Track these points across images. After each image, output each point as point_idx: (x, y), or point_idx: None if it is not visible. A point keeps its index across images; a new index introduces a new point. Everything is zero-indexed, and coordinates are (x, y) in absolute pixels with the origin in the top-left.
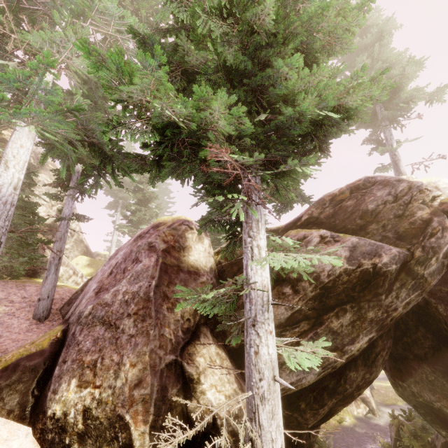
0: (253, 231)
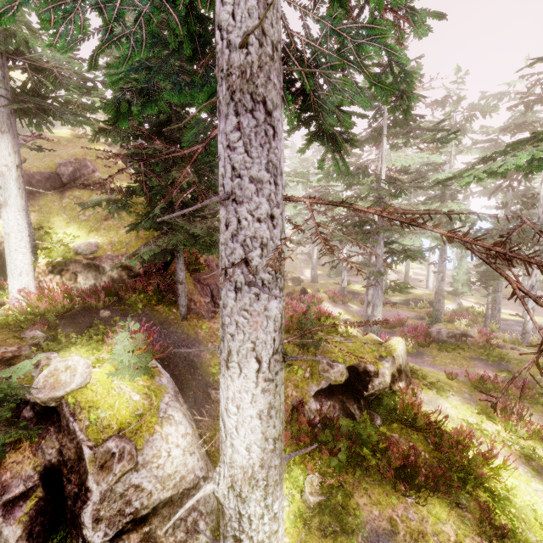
0: None
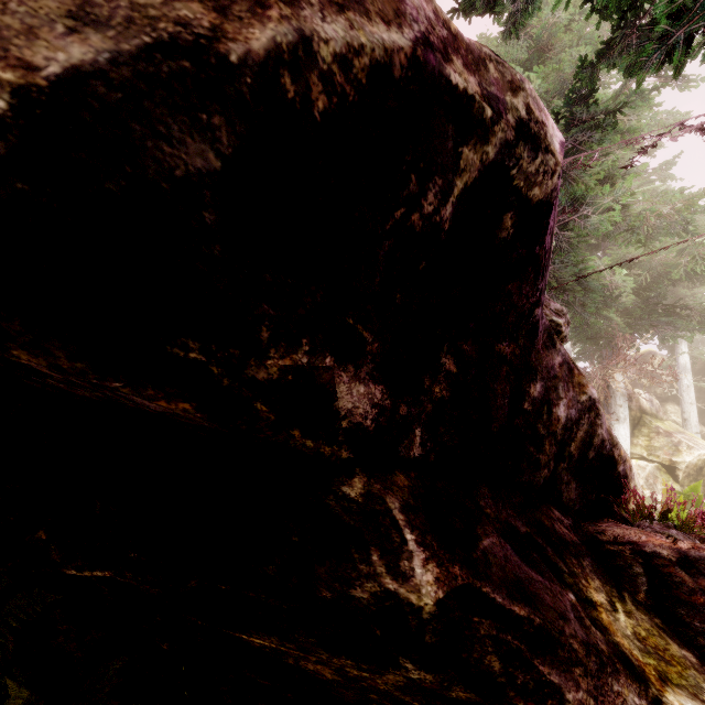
0: (678, 347)
